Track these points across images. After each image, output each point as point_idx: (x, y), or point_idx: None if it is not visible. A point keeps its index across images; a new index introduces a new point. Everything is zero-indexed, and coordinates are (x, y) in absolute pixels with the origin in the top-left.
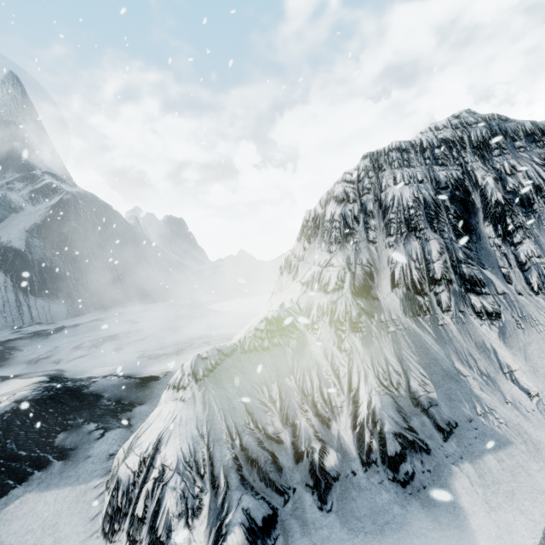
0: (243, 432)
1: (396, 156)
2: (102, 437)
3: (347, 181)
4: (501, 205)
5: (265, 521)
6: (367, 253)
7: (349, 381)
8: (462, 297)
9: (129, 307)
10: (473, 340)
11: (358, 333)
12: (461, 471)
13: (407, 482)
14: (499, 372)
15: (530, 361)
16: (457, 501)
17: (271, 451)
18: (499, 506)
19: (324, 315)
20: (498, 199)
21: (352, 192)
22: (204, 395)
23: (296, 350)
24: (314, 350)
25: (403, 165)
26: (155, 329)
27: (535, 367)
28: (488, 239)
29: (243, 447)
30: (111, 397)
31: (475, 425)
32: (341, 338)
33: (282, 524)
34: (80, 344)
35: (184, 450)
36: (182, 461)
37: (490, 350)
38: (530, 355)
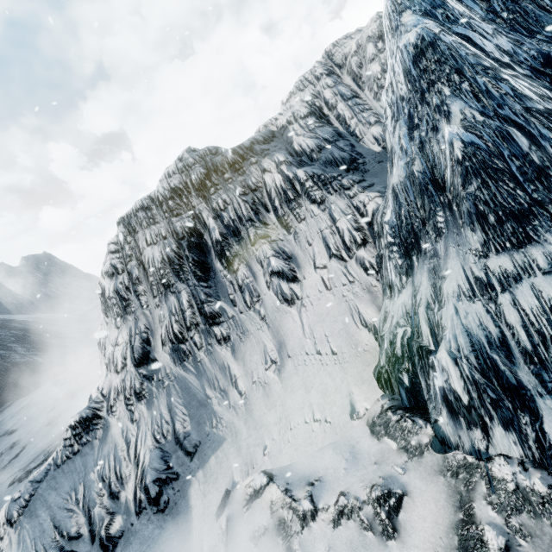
0: (51, 548)
1: (143, 215)
2: None
3: (113, 252)
4: (220, 243)
5: None
6: (144, 318)
7: (135, 449)
8: (208, 332)
9: (6, 411)
10: (218, 364)
11: (143, 400)
12: (196, 478)
13: (166, 507)
14: (230, 384)
15: (246, 366)
16: (190, 502)
17: (70, 551)
18: (209, 492)
19: (119, 395)
20: (217, 239)
21: (120, 263)
22: (20, 534)
23: (102, 439)
24: (115, 432)
25: (150, 223)
26: (33, 432)
27: (247, 370)
28: (220, 273)
29: None
30: None
31: (210, 437)
32: (132, 411)
33: None
34: None
35: None
36: None
37: (227, 368)
38: (246, 361)
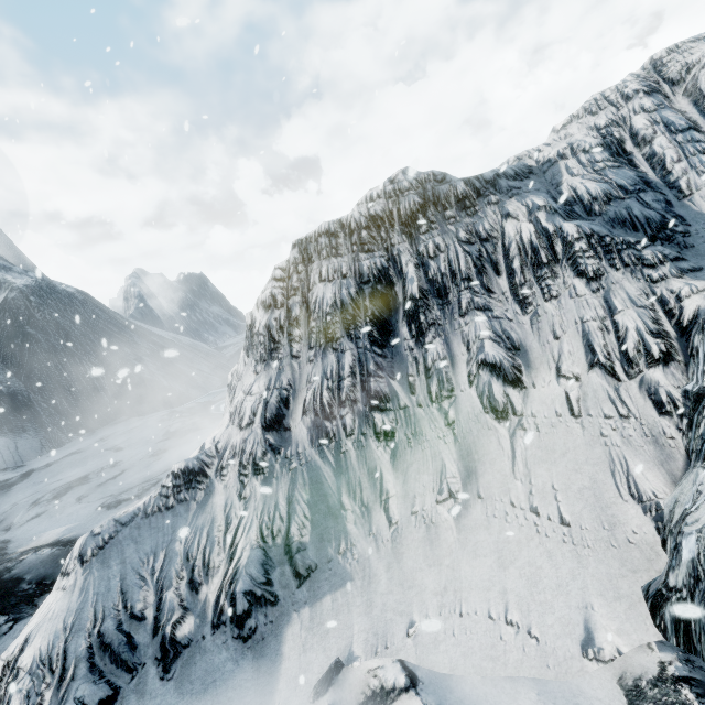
0: (110, 615)
1: (325, 242)
2: (10, 630)
3: (277, 279)
4: (415, 301)
5: (102, 703)
6: (290, 371)
7: (235, 535)
8: (366, 417)
9: (121, 424)
10: (367, 466)
11: (259, 476)
12: (299, 617)
13: (250, 636)
14: (378, 500)
15: (407, 484)
16: (282, 648)
17: (127, 632)
18: (311, 647)
19: (234, 457)
20: (412, 294)
21: (281, 294)
22: (86, 579)
23: (201, 503)
24: (217, 501)
25: (331, 254)
26: (136, 458)
27: (407, 491)
28: (403, 342)
29: (101, 633)
30: (33, 578)
31: (332, 565)
32: (244, 484)
33: (121, 701)
34: (40, 497)
35: (43, 648)
36: (38, 660)
37: (379, 476)
38: (409, 477)
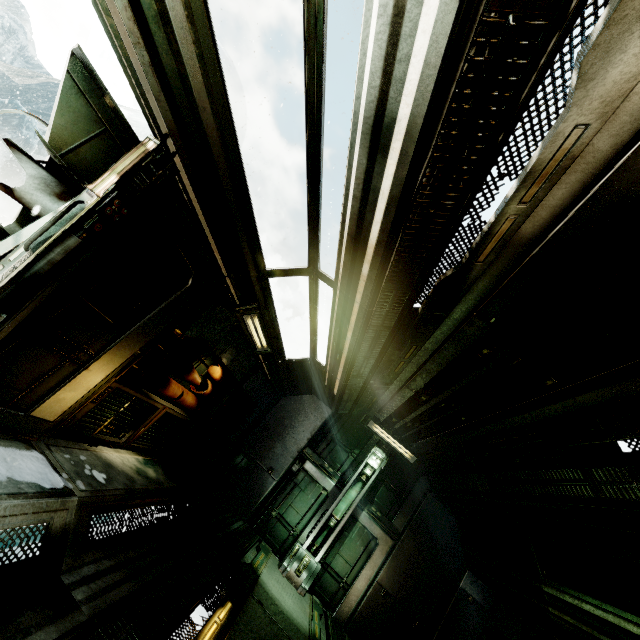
0: None
1: None
2: None
3: None
4: None
5: None
6: None
7: None
8: None
9: None
10: None
11: None
12: None
13: None
14: None
15: None
16: None
17: None
18: None
19: None
20: None
21: None
22: None
23: None
24: None
25: None
26: None
27: None
28: None
29: None
30: None
31: None
32: None
33: None
34: None
35: None
36: None
37: None
38: None
